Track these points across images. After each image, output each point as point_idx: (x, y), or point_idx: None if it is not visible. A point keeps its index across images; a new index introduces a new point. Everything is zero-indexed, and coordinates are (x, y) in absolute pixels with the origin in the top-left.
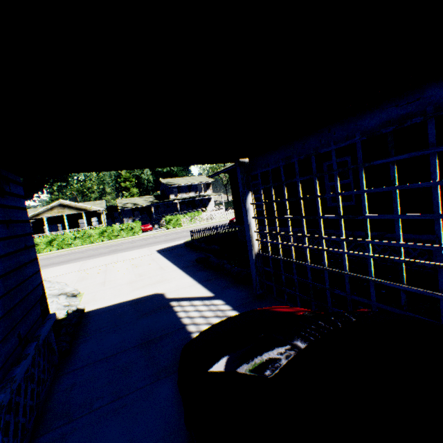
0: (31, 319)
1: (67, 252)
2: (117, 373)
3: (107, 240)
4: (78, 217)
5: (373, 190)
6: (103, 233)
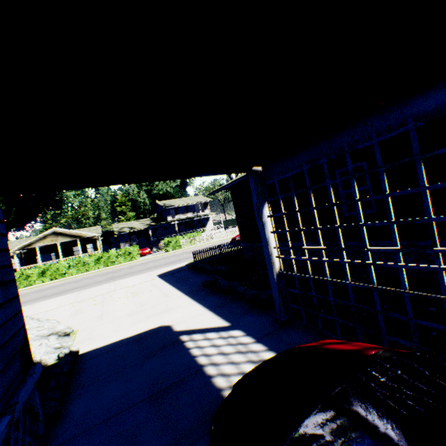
0: (5, 380)
1: (61, 283)
2: (121, 444)
3: (104, 267)
4: (73, 244)
5: (440, 186)
6: (99, 260)
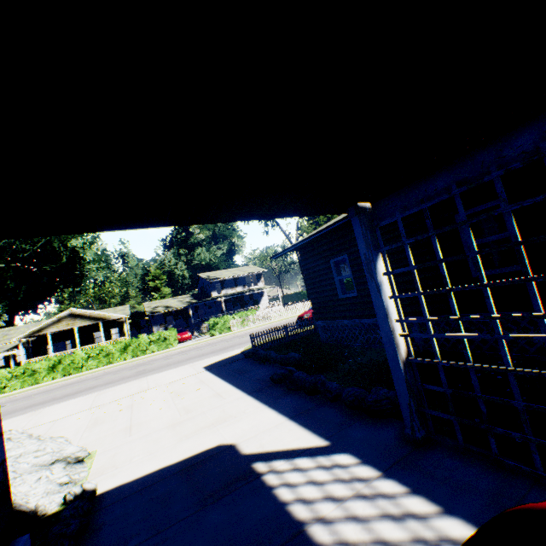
0: None
1: (76, 380)
2: None
3: (132, 357)
4: (93, 329)
5: None
6: (126, 348)
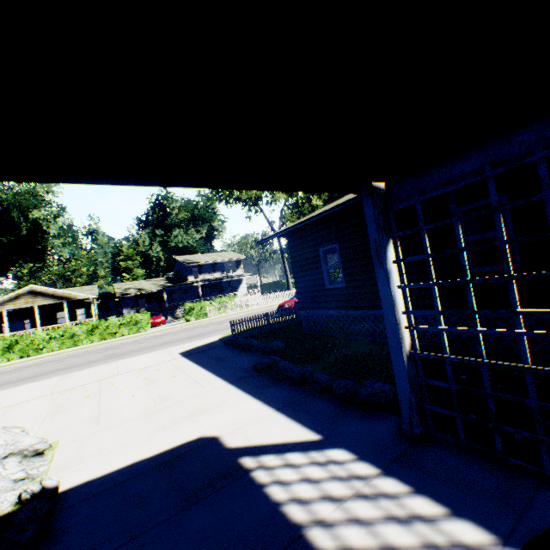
0: None
1: (35, 362)
2: None
3: (99, 340)
4: (57, 308)
5: None
6: (93, 330)
